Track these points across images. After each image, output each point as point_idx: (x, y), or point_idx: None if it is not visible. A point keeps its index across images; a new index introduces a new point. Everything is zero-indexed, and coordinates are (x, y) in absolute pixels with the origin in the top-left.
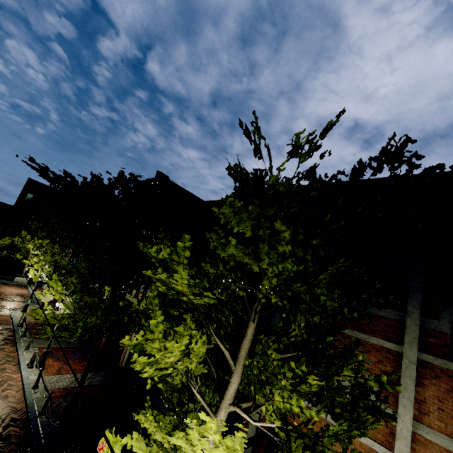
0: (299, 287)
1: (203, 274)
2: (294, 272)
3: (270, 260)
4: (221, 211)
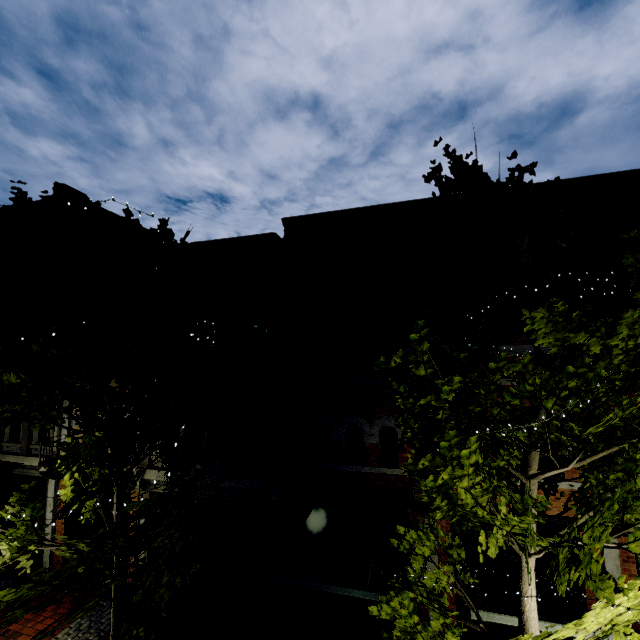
0: None
1: (491, 381)
2: None
3: (629, 333)
4: None
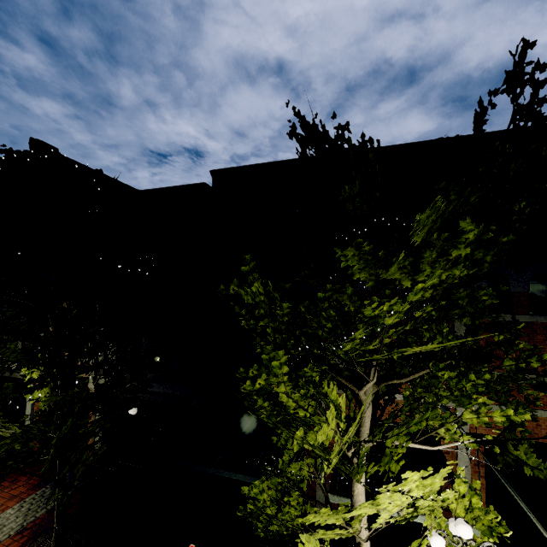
0: (459, 293)
1: (320, 308)
2: (461, 278)
3: (432, 270)
4: (420, 217)
